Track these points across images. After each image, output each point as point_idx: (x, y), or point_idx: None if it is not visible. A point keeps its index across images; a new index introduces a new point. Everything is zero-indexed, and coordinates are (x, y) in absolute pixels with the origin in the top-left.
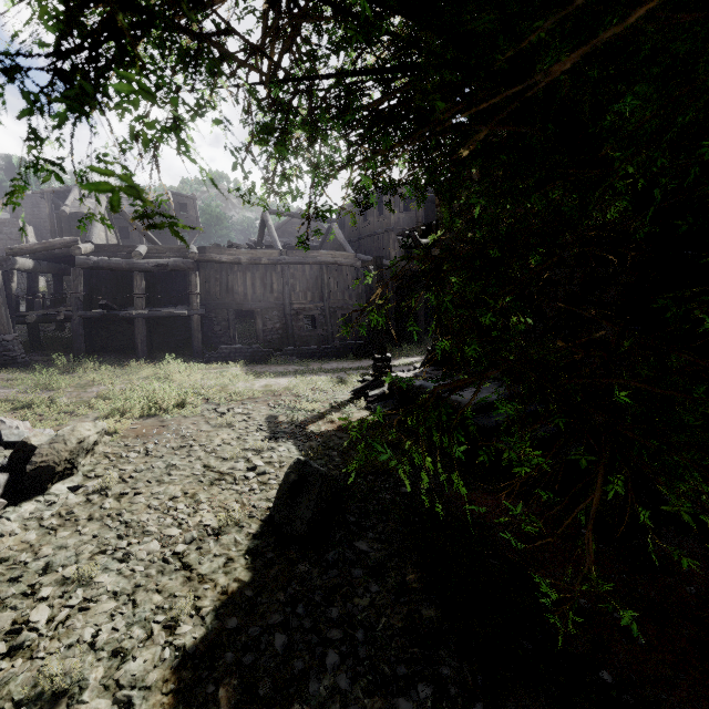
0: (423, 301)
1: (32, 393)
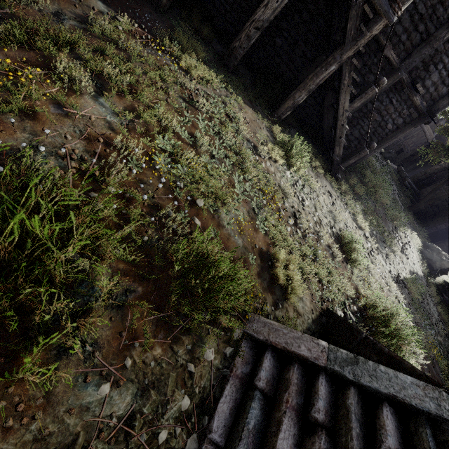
0: None
1: None
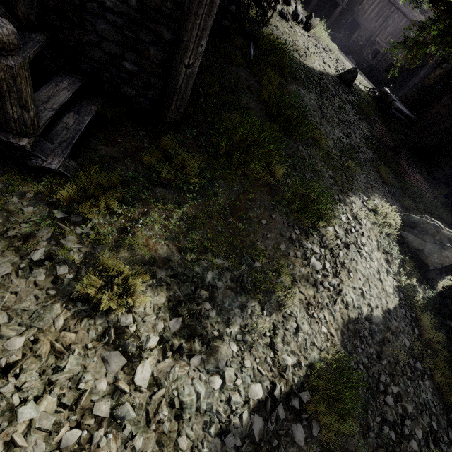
0: None
1: None
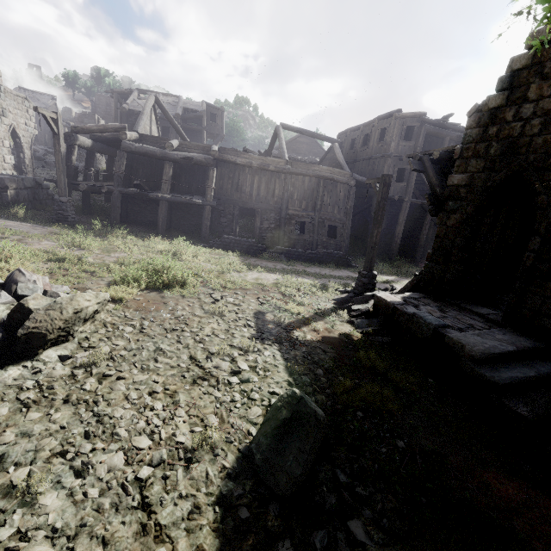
0: (403, 226)
1: (65, 250)
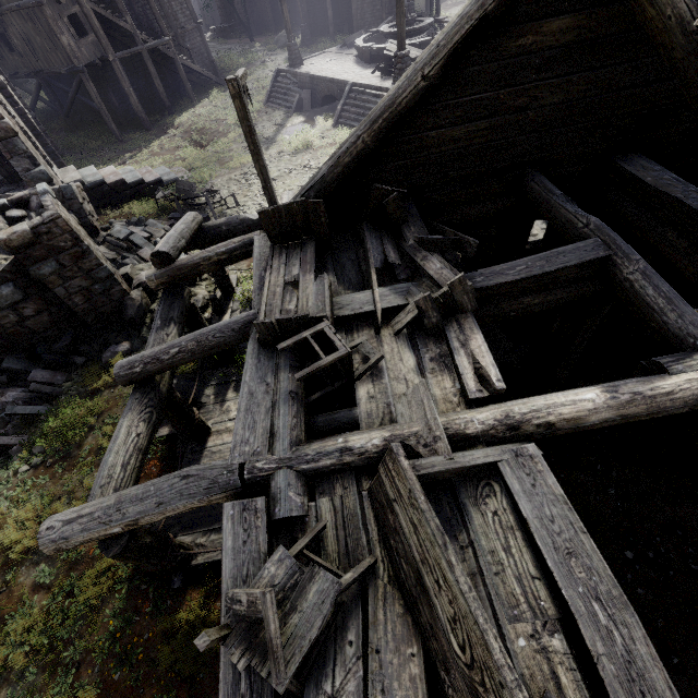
0: None
1: None
